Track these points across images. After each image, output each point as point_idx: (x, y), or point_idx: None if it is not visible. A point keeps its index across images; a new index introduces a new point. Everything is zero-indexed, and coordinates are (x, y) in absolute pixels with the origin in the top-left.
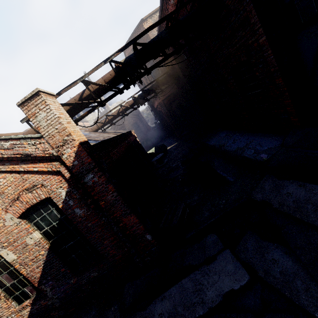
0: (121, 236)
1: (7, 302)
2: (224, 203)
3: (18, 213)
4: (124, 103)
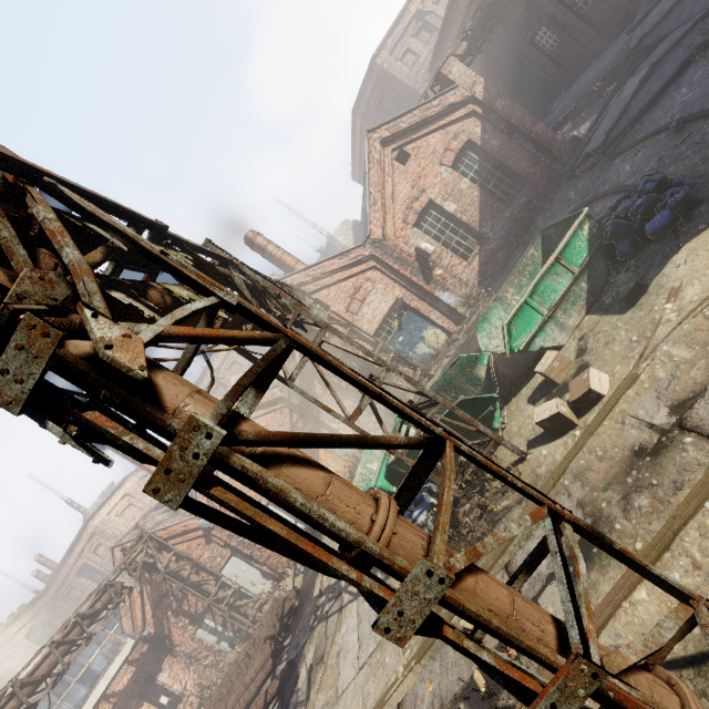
0: (534, 153)
1: (458, 257)
2: None
3: (450, 163)
4: (351, 221)
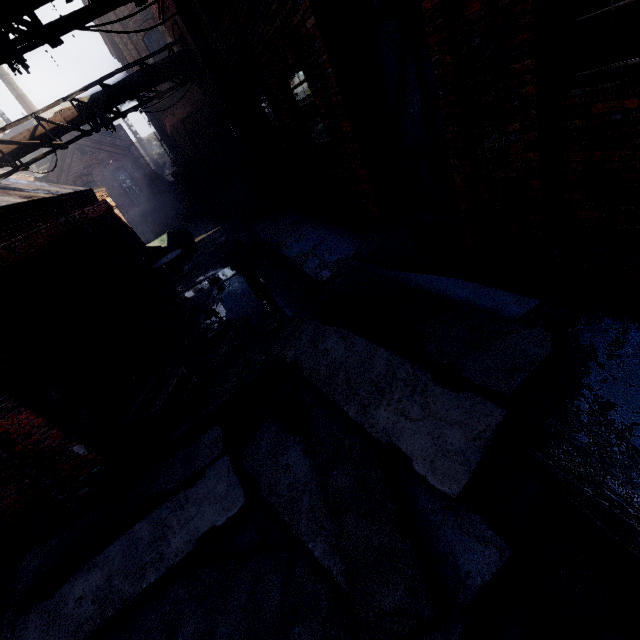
0: (7, 457)
1: None
2: (263, 361)
3: None
4: None
